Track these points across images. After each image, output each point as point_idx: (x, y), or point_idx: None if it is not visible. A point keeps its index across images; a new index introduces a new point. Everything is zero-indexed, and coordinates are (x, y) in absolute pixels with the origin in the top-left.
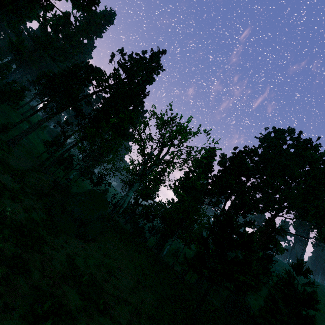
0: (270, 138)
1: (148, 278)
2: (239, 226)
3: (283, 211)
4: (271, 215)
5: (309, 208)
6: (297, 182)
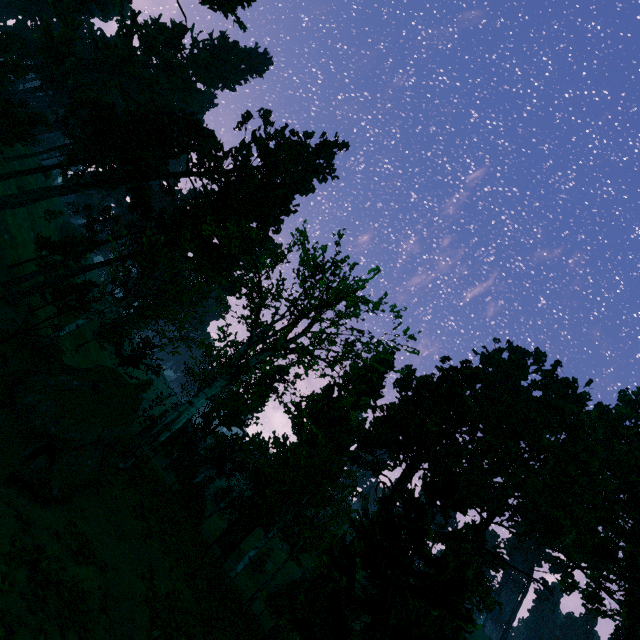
0: (501, 361)
1: (178, 637)
2: (435, 537)
3: (503, 514)
4: (482, 517)
5: (561, 521)
6: (542, 459)
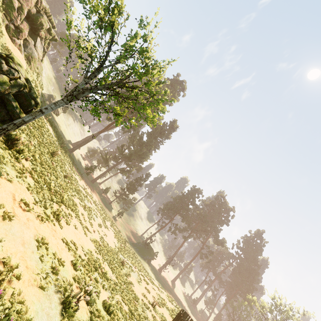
0: None
1: None
2: None
3: None
4: None
5: None
6: None
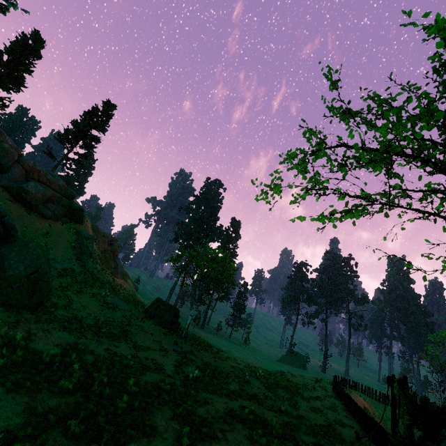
0: None
1: None
2: None
3: None
4: None
5: None
6: None
